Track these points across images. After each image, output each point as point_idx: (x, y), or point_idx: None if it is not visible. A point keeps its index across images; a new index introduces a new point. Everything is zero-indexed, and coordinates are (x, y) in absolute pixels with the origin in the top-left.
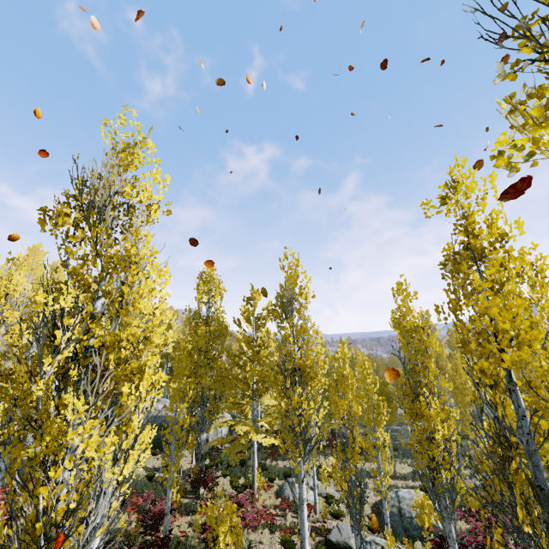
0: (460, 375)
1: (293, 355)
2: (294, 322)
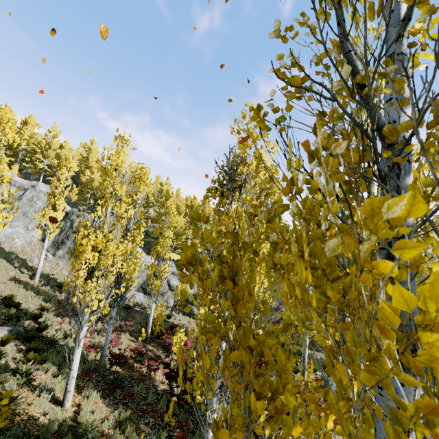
0: None
1: None
2: None
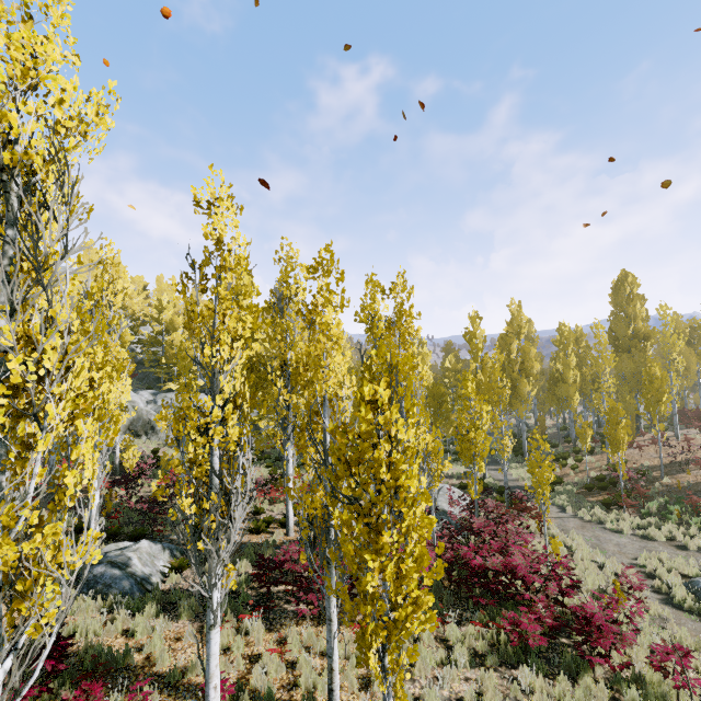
0: (494, 373)
1: (283, 352)
2: (288, 319)
